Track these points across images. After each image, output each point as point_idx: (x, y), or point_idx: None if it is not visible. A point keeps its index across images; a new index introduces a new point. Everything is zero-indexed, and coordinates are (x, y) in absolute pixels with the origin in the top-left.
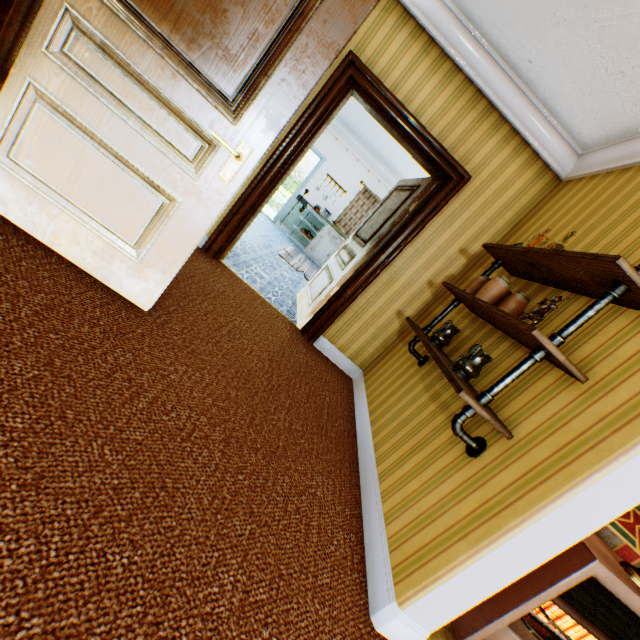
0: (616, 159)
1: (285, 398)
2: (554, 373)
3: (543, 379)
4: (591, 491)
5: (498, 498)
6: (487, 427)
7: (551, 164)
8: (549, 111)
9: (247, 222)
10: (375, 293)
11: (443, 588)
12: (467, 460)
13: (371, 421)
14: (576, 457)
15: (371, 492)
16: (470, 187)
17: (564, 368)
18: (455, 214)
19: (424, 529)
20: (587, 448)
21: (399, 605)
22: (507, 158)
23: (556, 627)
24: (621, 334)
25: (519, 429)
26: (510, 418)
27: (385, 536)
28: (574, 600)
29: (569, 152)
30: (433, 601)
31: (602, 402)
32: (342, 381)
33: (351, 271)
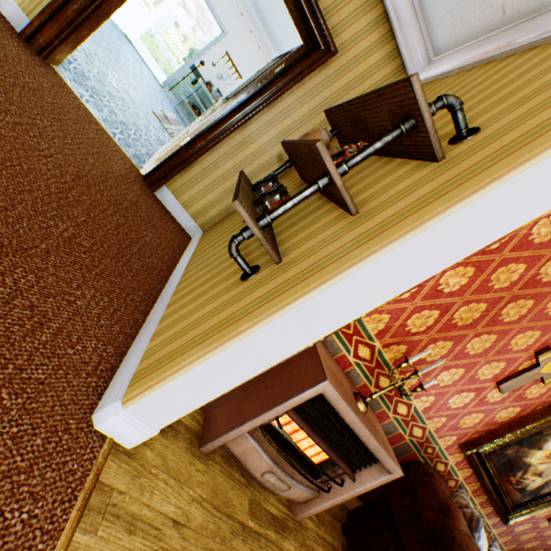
0: (455, 64)
1: (80, 214)
2: (337, 212)
3: (327, 218)
4: (320, 299)
5: (245, 309)
6: (267, 258)
7: (407, 64)
8: (419, 1)
9: (87, 21)
10: (226, 154)
11: (168, 388)
12: (238, 284)
13: (187, 266)
14: (319, 270)
15: (154, 318)
16: (335, 65)
17: (342, 199)
18: (316, 90)
19: (176, 341)
20: (331, 262)
21: (123, 404)
22: (374, 45)
23: (286, 435)
24: (399, 178)
25: (289, 256)
26: (287, 249)
27: (144, 350)
28: (308, 416)
29: (424, 56)
30: (158, 401)
31: (360, 227)
32: (177, 234)
33: (206, 124)
